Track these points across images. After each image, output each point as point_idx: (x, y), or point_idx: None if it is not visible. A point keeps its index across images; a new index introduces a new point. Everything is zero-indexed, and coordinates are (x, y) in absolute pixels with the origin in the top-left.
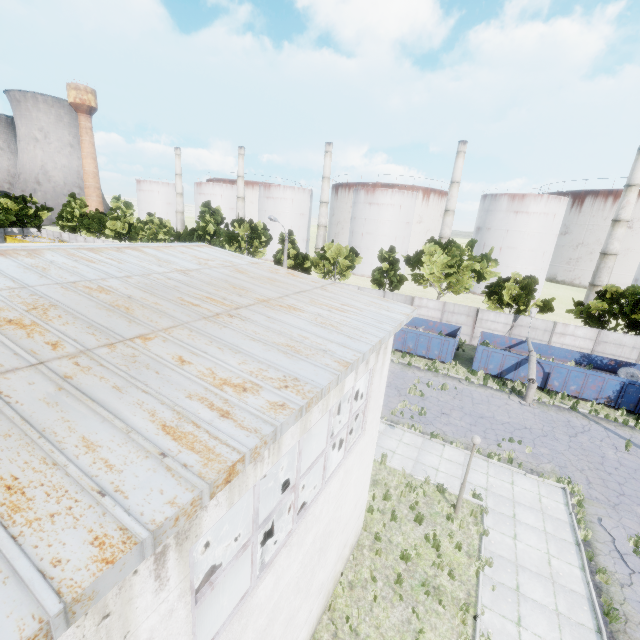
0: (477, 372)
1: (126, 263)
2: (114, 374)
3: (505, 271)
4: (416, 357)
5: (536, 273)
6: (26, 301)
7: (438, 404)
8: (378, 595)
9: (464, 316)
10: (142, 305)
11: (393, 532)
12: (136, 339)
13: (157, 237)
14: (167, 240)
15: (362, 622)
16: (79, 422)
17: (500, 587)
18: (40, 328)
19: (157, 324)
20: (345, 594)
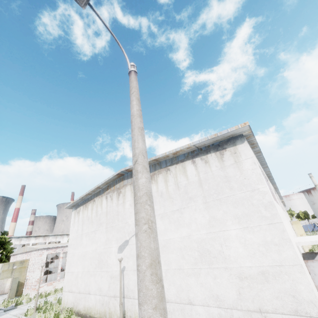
0: (307, 231)
1: None
2: None
3: None
4: None
5: None
6: None
7: None
8: None
9: None
10: None
11: None
12: None
13: None
14: None
15: None
16: None
17: None
18: None
19: None
20: None
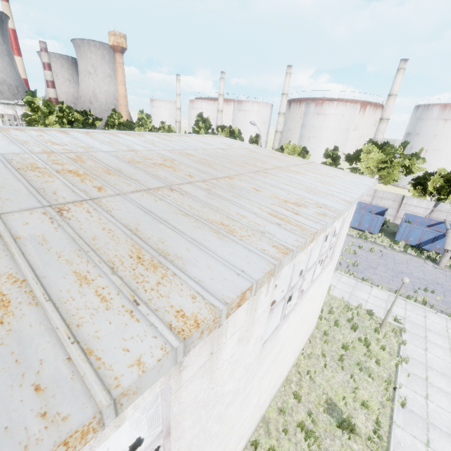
0: (399, 242)
1: (188, 143)
2: (228, 191)
3: (427, 169)
4: (350, 228)
5: None
6: (159, 156)
7: (367, 260)
8: (327, 364)
9: (391, 201)
10: (215, 163)
11: (335, 332)
12: (225, 178)
13: None
14: None
15: (317, 376)
16: (229, 207)
17: (413, 376)
18: (177, 168)
19: (230, 172)
20: (305, 360)
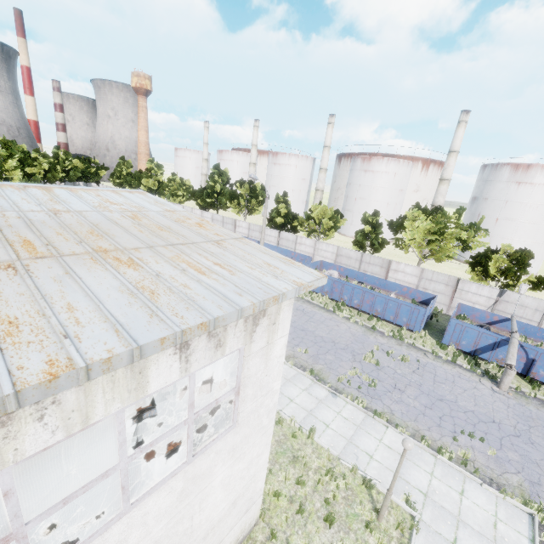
0: (447, 346)
1: (0, 199)
2: None
3: (500, 242)
4: (382, 322)
5: (536, 247)
6: None
7: (393, 376)
8: None
9: (443, 285)
10: None
11: (295, 530)
12: None
13: (177, 193)
14: (186, 196)
15: None
16: None
17: None
18: None
19: None
20: None
